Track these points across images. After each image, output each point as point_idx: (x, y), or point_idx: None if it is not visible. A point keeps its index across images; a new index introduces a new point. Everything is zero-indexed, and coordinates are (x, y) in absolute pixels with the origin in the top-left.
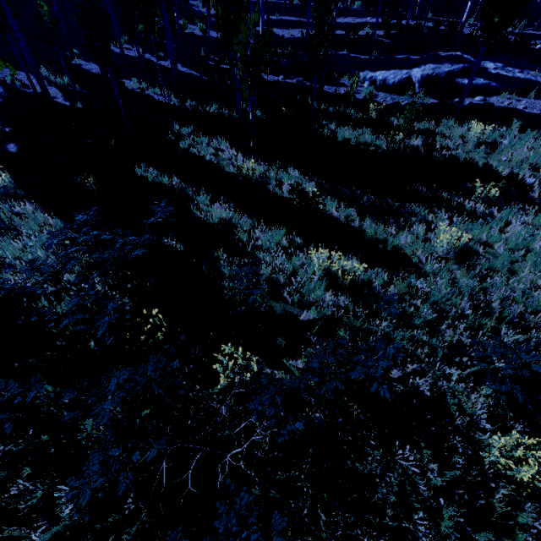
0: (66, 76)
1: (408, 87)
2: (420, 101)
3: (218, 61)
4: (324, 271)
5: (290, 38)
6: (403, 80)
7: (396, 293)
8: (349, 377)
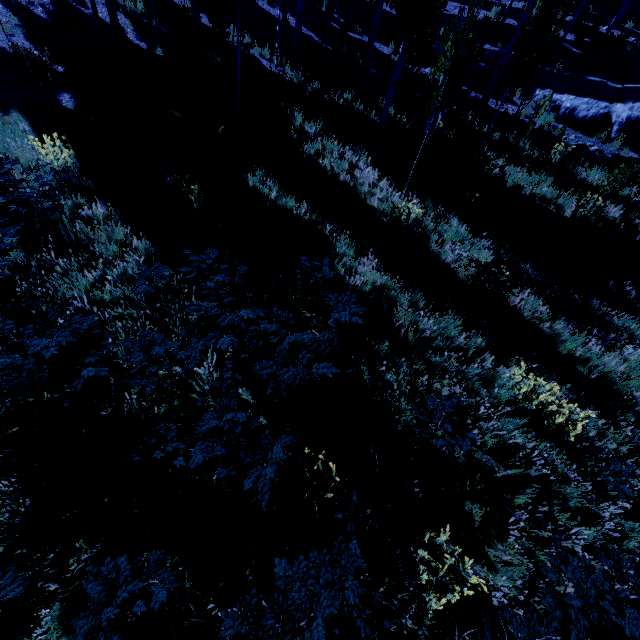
0: (141, 1)
1: (602, 127)
2: (615, 150)
3: (345, 24)
4: (515, 398)
5: (443, 13)
6: (599, 116)
7: (633, 466)
8: (623, 631)
